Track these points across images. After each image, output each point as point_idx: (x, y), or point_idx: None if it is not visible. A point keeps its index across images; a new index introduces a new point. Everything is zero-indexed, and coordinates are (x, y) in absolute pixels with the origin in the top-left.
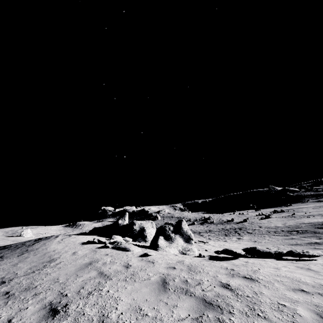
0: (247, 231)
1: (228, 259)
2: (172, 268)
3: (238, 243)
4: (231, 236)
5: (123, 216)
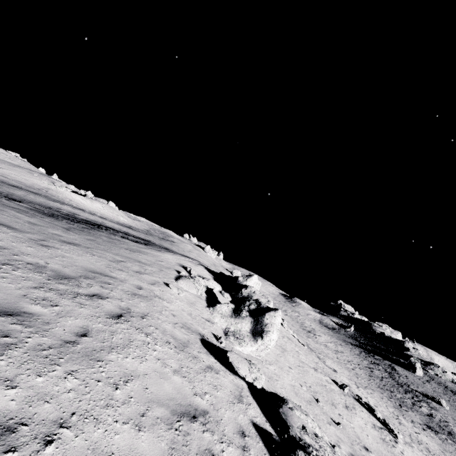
0: None
1: (221, 360)
2: (139, 288)
3: None
4: None
5: (249, 275)
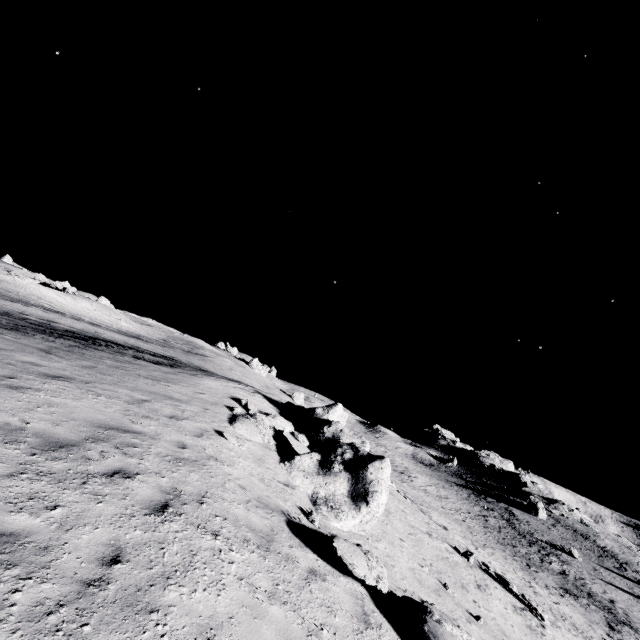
0: None
1: (321, 553)
2: (182, 446)
3: None
4: None
5: (331, 405)
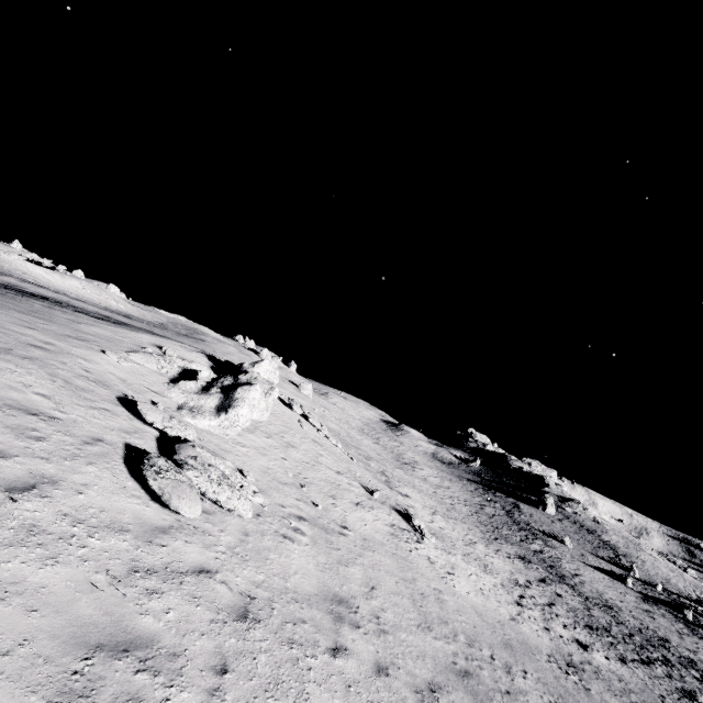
0: (694, 690)
1: (137, 414)
2: (48, 344)
3: (518, 620)
4: (594, 635)
5: (258, 361)
